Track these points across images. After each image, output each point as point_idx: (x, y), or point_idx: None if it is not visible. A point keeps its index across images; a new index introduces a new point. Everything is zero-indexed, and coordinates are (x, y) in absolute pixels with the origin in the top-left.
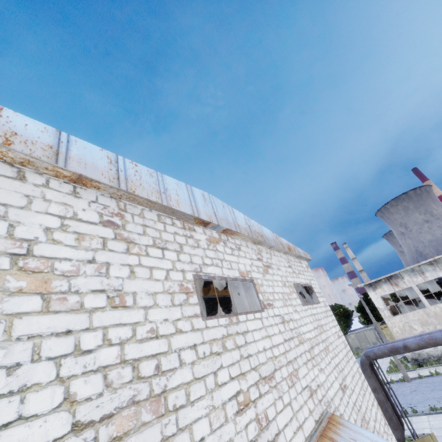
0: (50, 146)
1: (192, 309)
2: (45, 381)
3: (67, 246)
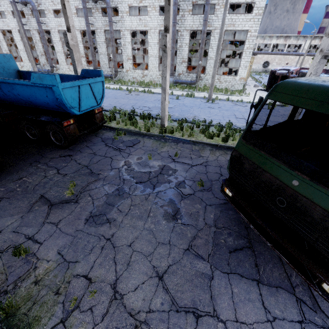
0: None
1: None
2: None
3: None
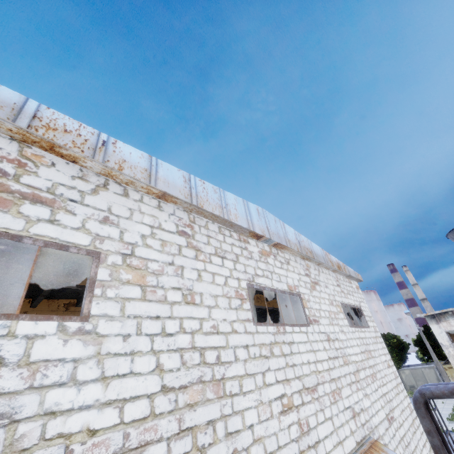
0: (146, 169)
1: (245, 313)
2: (144, 350)
3: (155, 250)
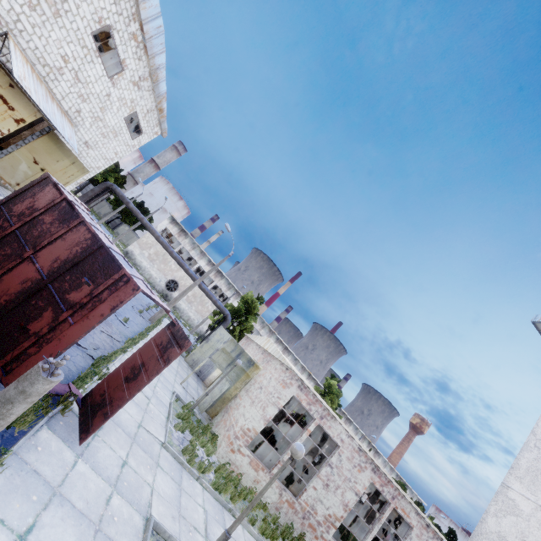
0: None
1: (94, 26)
2: None
3: None
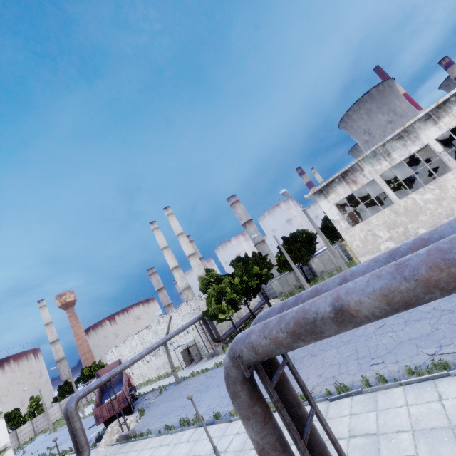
0: None
1: None
2: None
3: None
